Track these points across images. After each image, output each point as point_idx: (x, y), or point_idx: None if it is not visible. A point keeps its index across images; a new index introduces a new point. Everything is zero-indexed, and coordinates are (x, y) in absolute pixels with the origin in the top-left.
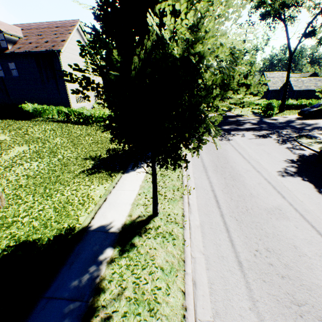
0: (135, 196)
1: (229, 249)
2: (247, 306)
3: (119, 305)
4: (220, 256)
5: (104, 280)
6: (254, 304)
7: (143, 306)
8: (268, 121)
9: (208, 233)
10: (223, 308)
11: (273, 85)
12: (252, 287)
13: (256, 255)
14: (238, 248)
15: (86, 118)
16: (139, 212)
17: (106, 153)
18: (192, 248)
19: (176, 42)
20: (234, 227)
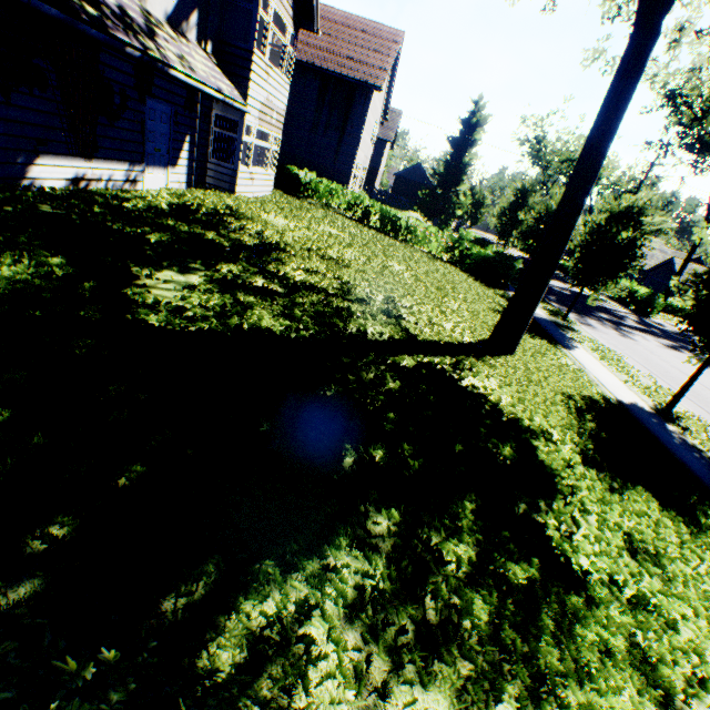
0: (621, 382)
1: None
2: None
3: None
4: None
5: (695, 445)
6: None
7: None
8: (654, 324)
9: None
10: None
11: None
12: None
13: None
14: None
15: (397, 229)
16: (648, 400)
17: None
18: None
19: None
20: None
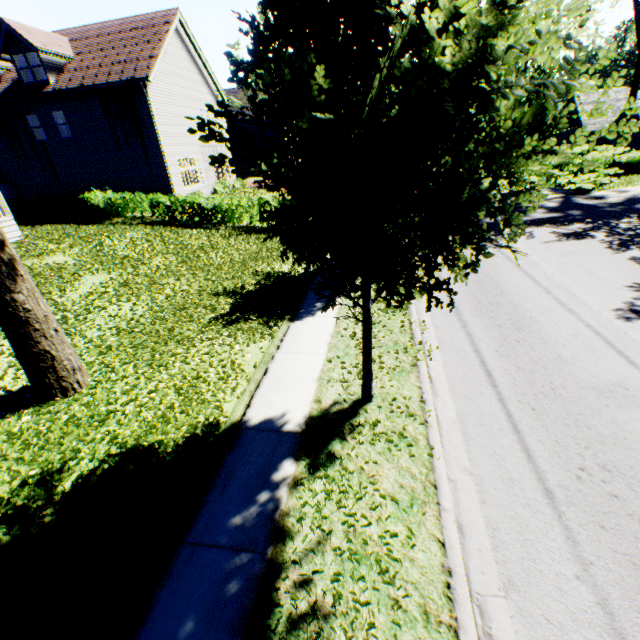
0: (321, 365)
1: (522, 465)
2: (571, 573)
3: (323, 562)
4: (506, 478)
5: (288, 518)
6: (586, 570)
7: (369, 564)
8: (585, 201)
9: (475, 435)
10: (523, 575)
11: (594, 121)
12: (578, 537)
13: (581, 478)
14: (542, 464)
15: (205, 214)
16: (333, 394)
17: (279, 281)
18: (448, 462)
19: (458, 36)
20: (529, 424)
